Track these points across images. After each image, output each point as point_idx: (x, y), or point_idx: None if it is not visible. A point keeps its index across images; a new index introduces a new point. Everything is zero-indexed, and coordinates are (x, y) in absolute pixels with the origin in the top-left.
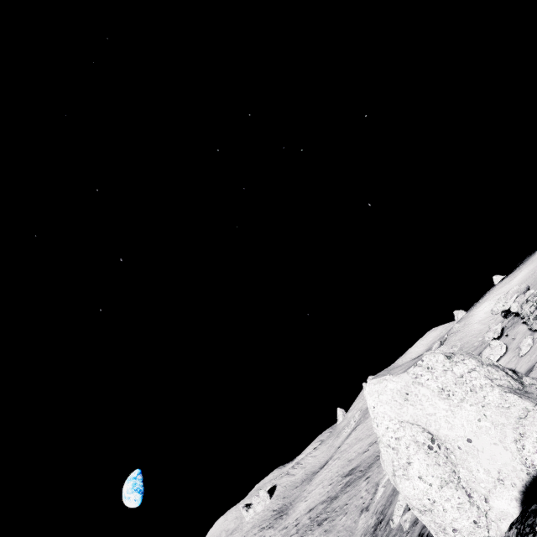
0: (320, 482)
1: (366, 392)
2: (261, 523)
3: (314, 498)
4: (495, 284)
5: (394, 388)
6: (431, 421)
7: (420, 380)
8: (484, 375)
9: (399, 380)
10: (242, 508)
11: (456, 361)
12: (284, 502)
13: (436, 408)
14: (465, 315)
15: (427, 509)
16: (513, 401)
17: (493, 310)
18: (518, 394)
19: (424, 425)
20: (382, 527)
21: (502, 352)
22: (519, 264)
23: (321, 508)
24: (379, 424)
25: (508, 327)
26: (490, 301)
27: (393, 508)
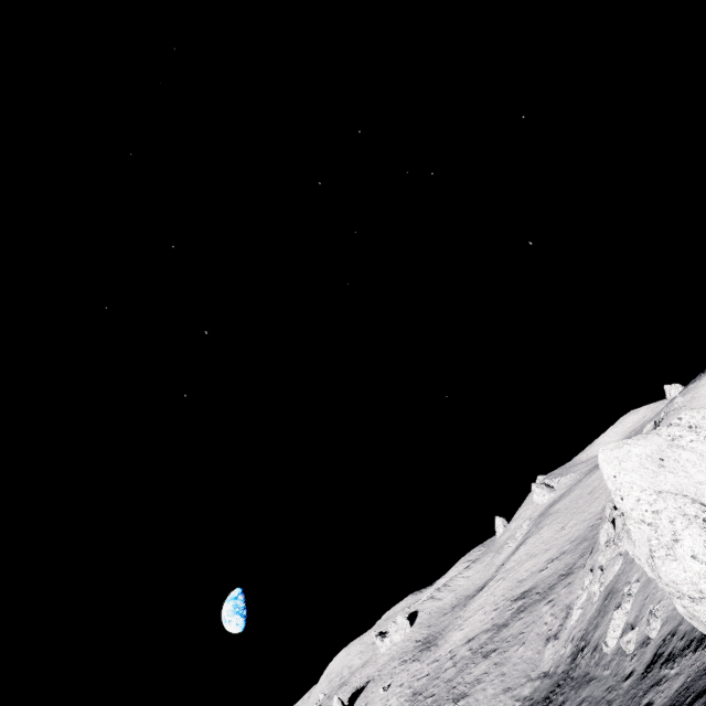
0: (480, 608)
1: (599, 460)
2: (401, 656)
3: (473, 627)
4: None
5: (642, 454)
6: (703, 491)
7: (680, 442)
8: None
9: (648, 444)
10: (375, 637)
11: None
12: (430, 631)
13: None
14: (691, 385)
15: (704, 596)
16: None
17: None
18: None
19: (694, 496)
20: (585, 655)
21: None
22: None
23: (485, 637)
24: (625, 497)
25: None
26: None
27: (601, 630)
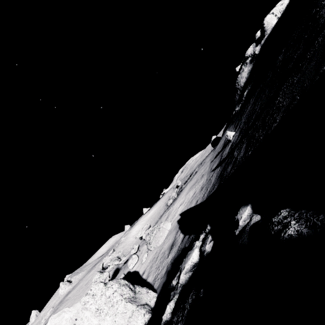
0: None
1: None
2: None
3: None
4: (143, 212)
5: (69, 317)
6: None
7: (87, 305)
8: (120, 293)
9: (74, 309)
10: None
11: (109, 286)
12: None
13: (92, 324)
14: (128, 232)
15: None
16: (129, 307)
17: (136, 237)
18: (132, 301)
19: None
20: None
21: (136, 261)
22: (152, 206)
23: None
24: None
25: (141, 246)
26: (139, 225)
27: None
